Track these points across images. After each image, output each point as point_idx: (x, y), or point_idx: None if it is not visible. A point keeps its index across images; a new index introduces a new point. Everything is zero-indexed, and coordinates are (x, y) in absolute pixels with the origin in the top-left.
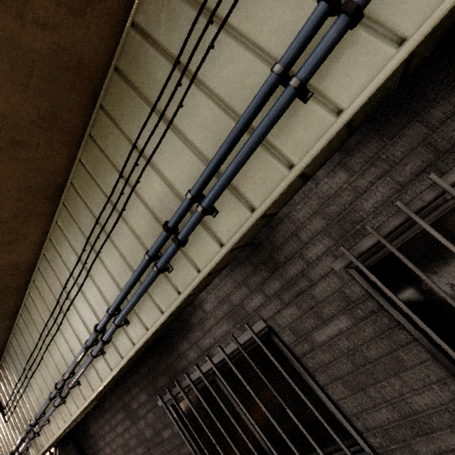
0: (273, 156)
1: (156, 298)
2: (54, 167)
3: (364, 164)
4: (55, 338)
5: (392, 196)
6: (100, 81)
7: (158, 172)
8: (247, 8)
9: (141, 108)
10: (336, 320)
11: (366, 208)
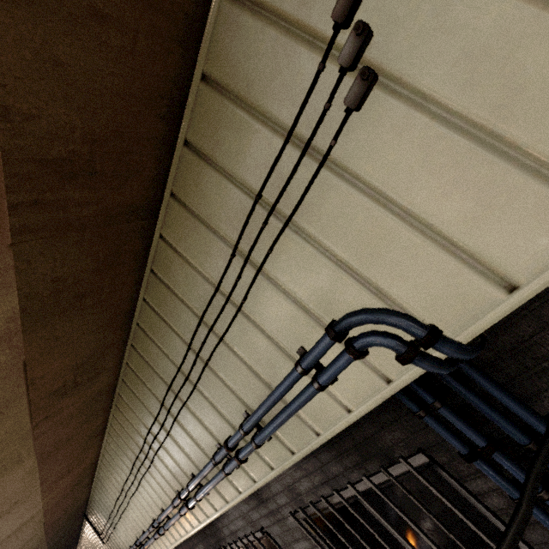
0: (229, 482)
1: (187, 518)
2: (96, 426)
3: (294, 466)
4: (126, 508)
5: (312, 489)
6: (114, 384)
7: (168, 453)
8: (194, 403)
9: (146, 412)
10: (302, 542)
11: (301, 490)
